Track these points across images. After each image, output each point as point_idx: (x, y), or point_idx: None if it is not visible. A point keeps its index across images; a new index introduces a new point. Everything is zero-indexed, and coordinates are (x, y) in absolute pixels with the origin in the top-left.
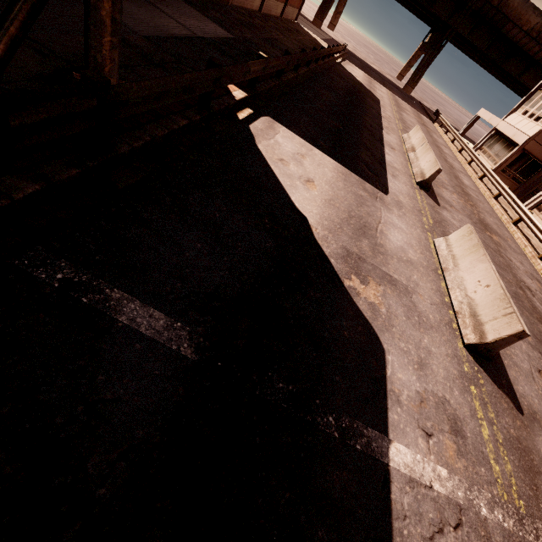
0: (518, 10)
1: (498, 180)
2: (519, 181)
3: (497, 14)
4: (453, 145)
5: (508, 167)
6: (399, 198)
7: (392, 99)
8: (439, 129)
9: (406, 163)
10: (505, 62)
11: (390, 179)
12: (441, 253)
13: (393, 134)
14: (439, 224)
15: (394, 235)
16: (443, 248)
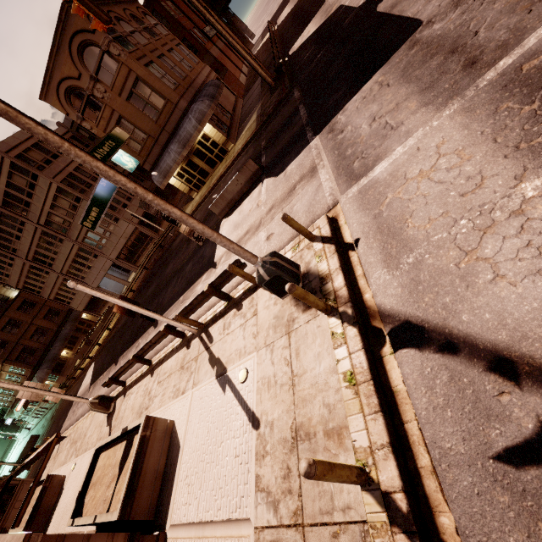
0: None
1: None
2: None
3: None
4: None
5: None
6: None
7: None
8: None
9: None
10: None
11: None
12: None
13: None
14: None
15: None
16: None
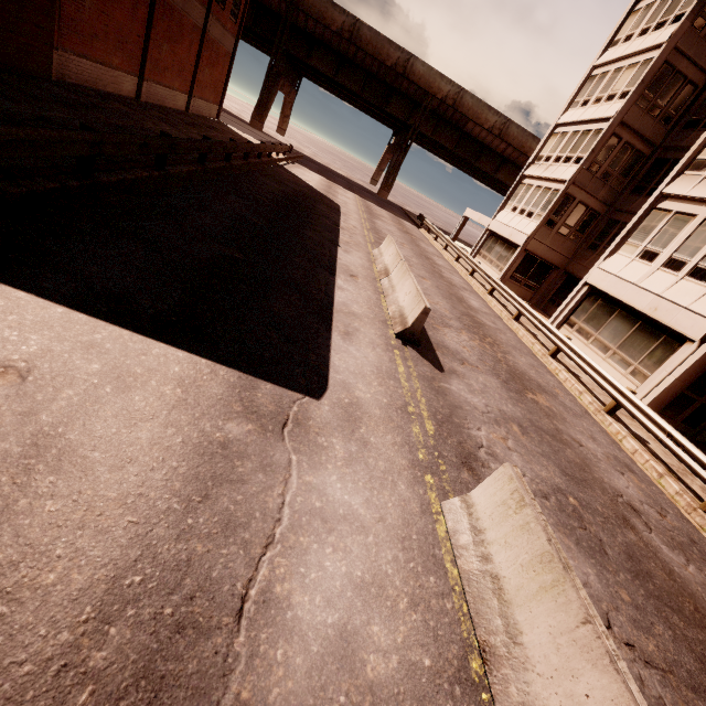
0: (474, 109)
1: (512, 295)
2: (533, 287)
3: (455, 114)
4: (447, 253)
5: (516, 272)
6: (354, 393)
7: (361, 205)
8: (428, 236)
9: (378, 298)
10: (476, 160)
11: (339, 344)
12: (466, 567)
13: (357, 251)
14: (449, 426)
15: (318, 575)
16: (467, 543)
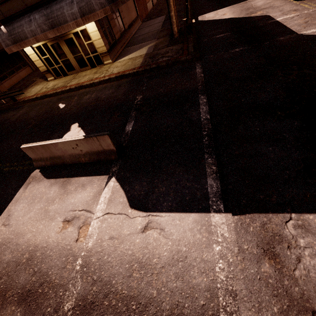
0: None
1: None
2: None
3: None
4: None
5: None
6: None
7: None
8: None
9: None
10: None
11: None
12: None
13: None
14: None
15: (259, 3)
16: None
